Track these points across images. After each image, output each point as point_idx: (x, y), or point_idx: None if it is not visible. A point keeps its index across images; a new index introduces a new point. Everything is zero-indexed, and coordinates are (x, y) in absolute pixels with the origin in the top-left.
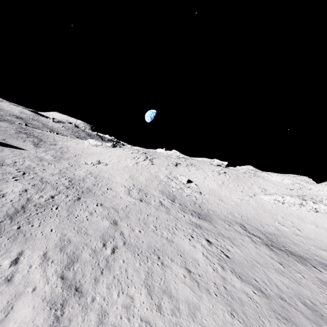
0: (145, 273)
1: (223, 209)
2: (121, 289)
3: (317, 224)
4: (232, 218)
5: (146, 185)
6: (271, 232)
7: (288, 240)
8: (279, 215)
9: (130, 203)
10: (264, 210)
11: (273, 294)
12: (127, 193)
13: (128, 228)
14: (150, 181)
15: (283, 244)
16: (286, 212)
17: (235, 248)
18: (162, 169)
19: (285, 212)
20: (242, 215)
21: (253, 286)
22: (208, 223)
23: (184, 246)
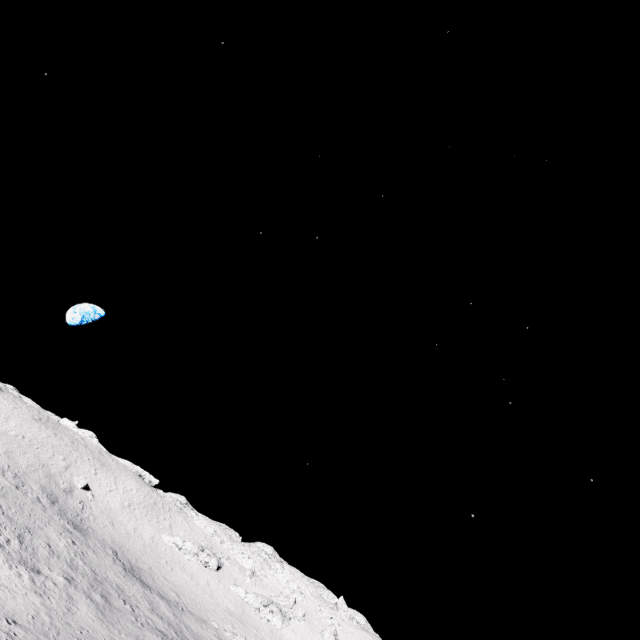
0: (19, 534)
1: (107, 533)
2: (3, 534)
3: (195, 577)
4: (110, 544)
5: (26, 472)
6: (141, 567)
7: (151, 577)
8: (165, 559)
9: (6, 485)
10: (154, 549)
11: (101, 576)
12: (3, 474)
13: (6, 505)
14: (34, 468)
15: (142, 576)
16: (176, 559)
17: (94, 555)
18: (59, 458)
19: (175, 559)
20: (124, 546)
21: (91, 569)
22: (82, 535)
23: (51, 535)
